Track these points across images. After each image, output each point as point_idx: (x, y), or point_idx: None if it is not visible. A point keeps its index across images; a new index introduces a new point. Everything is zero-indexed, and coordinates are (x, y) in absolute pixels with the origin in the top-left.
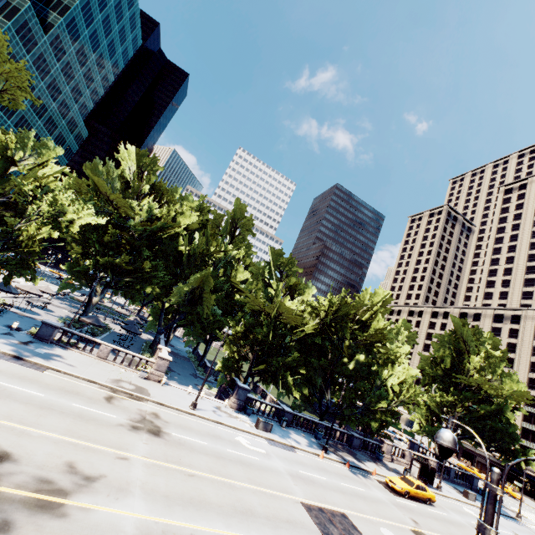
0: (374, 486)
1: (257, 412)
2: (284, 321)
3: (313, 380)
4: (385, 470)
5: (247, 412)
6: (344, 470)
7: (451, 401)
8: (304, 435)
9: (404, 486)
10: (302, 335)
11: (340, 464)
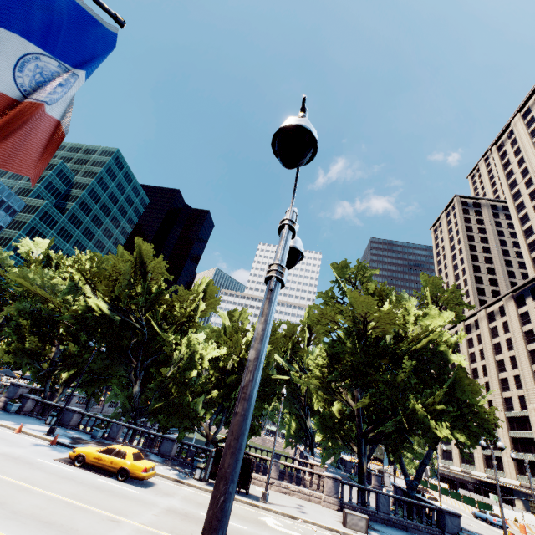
0: (34, 451)
1: (35, 414)
2: (58, 305)
3: (112, 370)
4: (162, 467)
5: (7, 408)
6: (30, 441)
7: (325, 366)
8: (75, 433)
9: (83, 448)
10: (72, 313)
11: (47, 442)
